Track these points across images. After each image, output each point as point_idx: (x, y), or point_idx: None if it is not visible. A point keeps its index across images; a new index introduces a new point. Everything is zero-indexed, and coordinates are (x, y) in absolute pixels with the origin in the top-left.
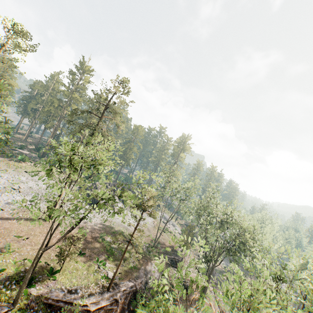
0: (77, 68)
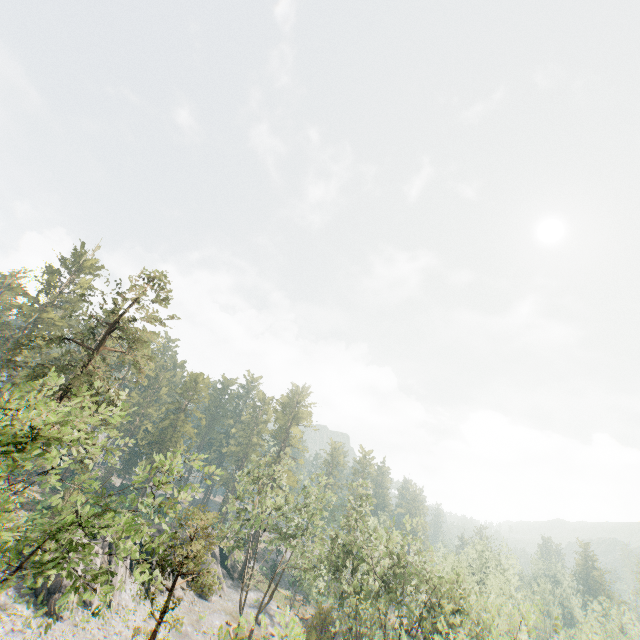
0: (65, 263)
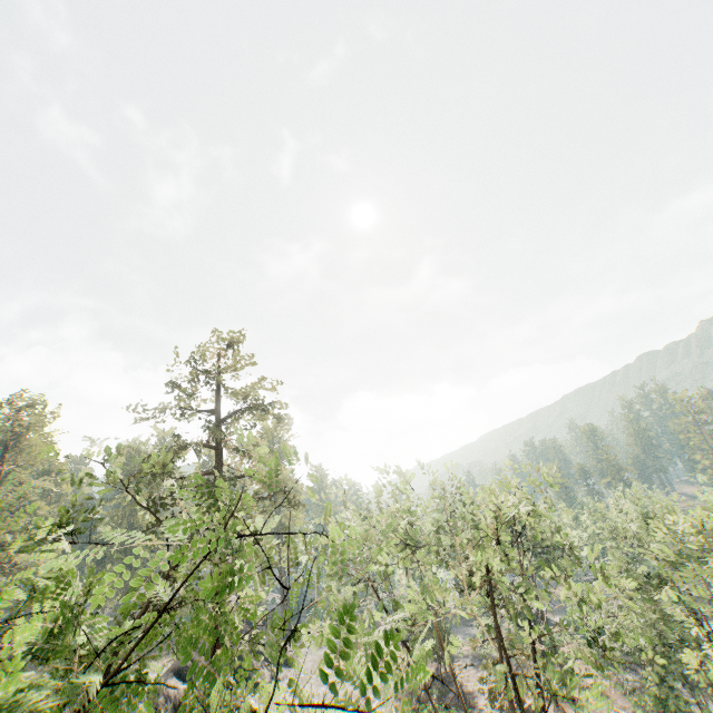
0: None
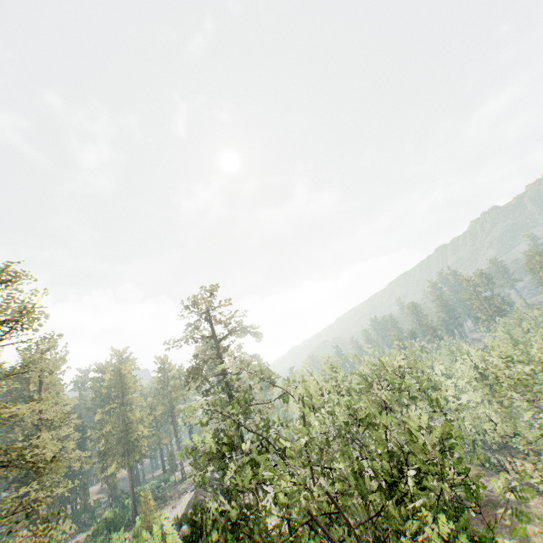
0: None
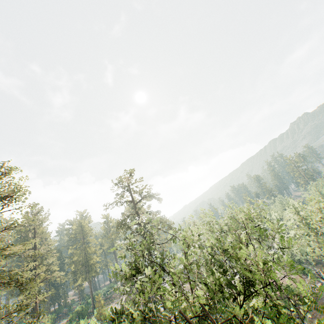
0: None
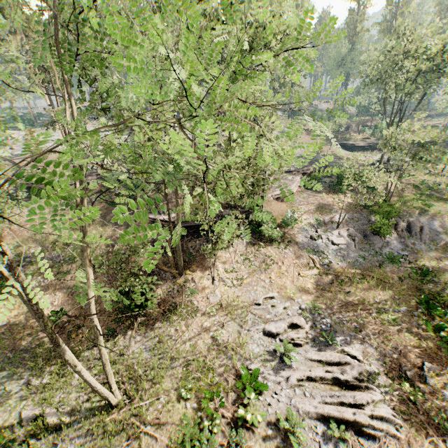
0: None
